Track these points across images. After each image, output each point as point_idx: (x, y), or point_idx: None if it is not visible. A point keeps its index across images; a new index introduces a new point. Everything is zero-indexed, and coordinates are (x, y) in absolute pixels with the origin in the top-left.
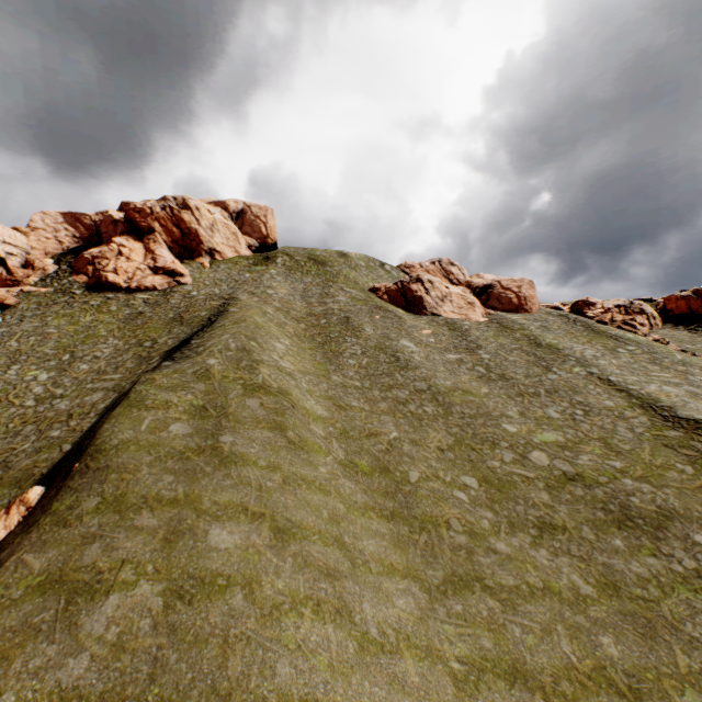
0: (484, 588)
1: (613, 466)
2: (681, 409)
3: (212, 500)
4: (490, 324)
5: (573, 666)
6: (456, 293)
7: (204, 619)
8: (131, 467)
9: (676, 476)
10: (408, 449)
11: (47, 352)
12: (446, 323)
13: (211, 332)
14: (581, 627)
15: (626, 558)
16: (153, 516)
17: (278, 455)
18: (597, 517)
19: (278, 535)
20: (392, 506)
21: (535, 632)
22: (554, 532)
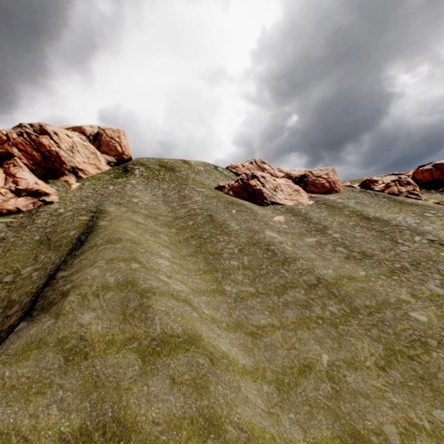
0: None
1: None
2: None
3: None
4: (319, 205)
5: None
6: (283, 183)
7: None
8: None
9: None
10: (353, 380)
11: None
12: (286, 208)
13: (81, 260)
14: None
15: None
16: None
17: None
18: None
19: None
20: None
21: None
22: None
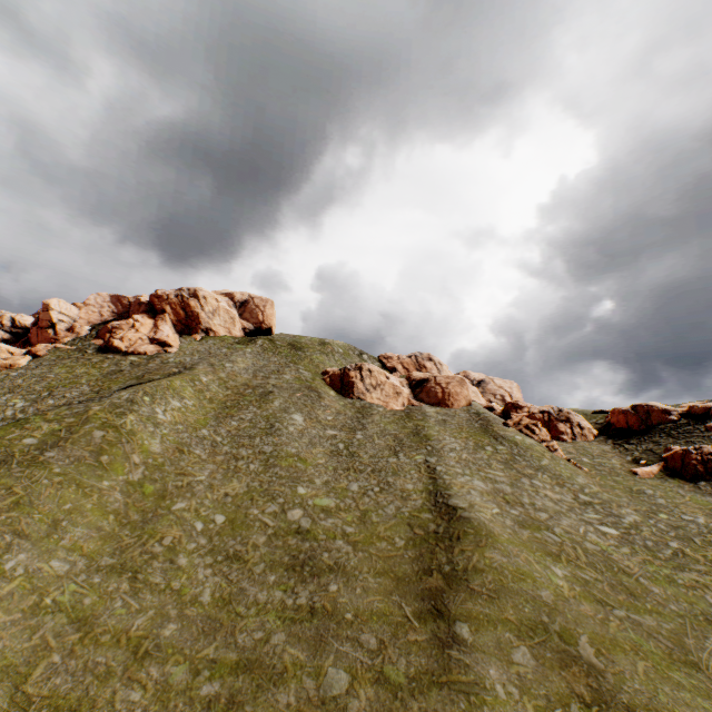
0: (132, 578)
1: (345, 530)
2: (456, 498)
3: None
4: (400, 412)
5: (128, 631)
6: (391, 383)
7: None
8: None
9: (383, 546)
10: (200, 489)
11: (36, 389)
12: (362, 406)
13: (133, 387)
14: (167, 616)
15: (263, 589)
16: None
17: (77, 467)
18: (282, 560)
19: (13, 505)
20: (136, 519)
21: (131, 609)
22: (235, 562)
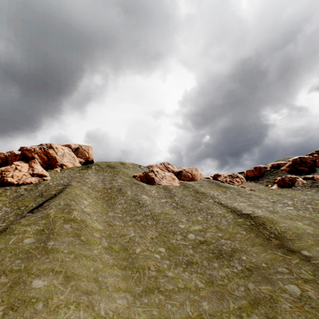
0: (159, 291)
1: (218, 235)
2: (243, 210)
3: (37, 268)
4: (181, 186)
5: (189, 316)
6: (168, 175)
7: (21, 315)
8: (0, 259)
9: (239, 236)
10: (138, 239)
11: None
12: (163, 187)
13: (54, 199)
14: (196, 300)
15: (218, 270)
16: (6, 277)
17: (74, 247)
18: (209, 256)
19: (66, 279)
20: (125, 264)
21: (177, 305)
22: (192, 265)
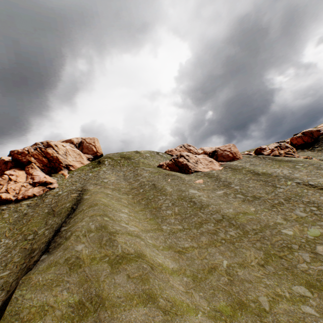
0: None
1: None
2: None
3: None
4: (226, 169)
5: None
6: (201, 158)
7: None
8: None
9: None
10: (242, 273)
11: None
12: (204, 174)
13: (74, 219)
14: None
15: None
16: None
17: None
18: None
19: None
20: None
21: None
22: None
